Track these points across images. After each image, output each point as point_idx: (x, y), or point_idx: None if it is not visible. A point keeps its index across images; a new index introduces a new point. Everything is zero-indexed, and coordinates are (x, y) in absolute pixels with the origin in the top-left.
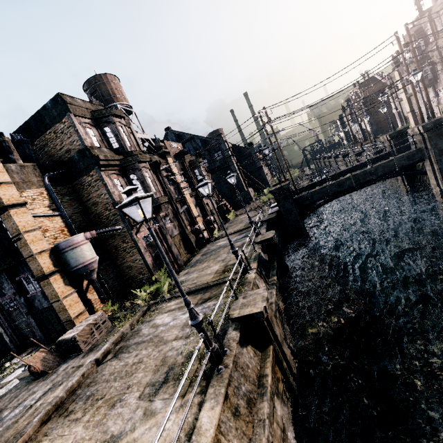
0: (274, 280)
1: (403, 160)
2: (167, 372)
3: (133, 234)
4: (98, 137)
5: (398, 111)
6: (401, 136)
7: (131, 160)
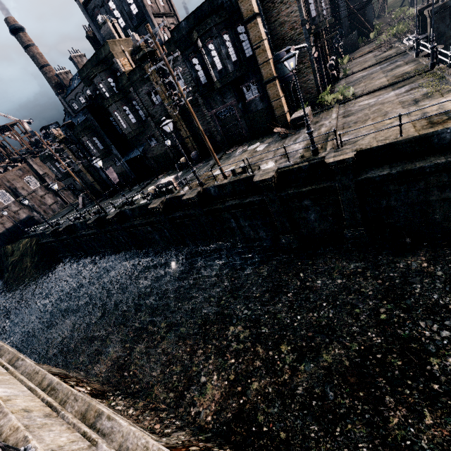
0: None
1: None
2: (413, 101)
3: (312, 54)
4: None
5: None
6: None
7: None
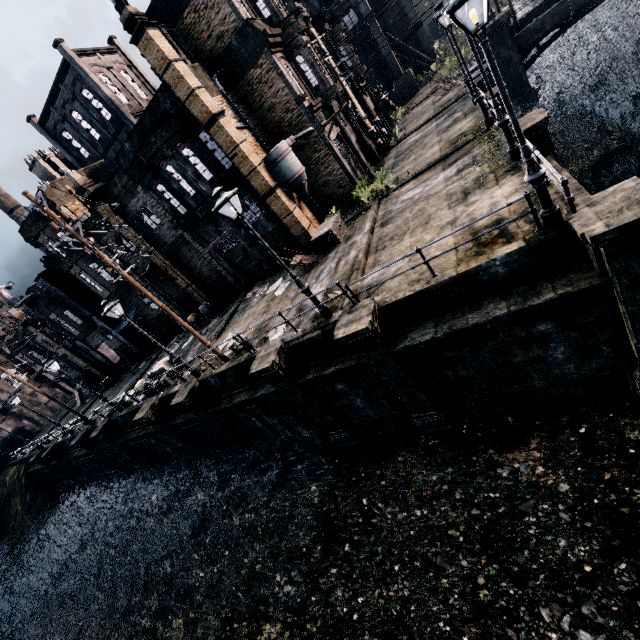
0: None
1: None
2: (462, 193)
3: (326, 137)
4: (245, 4)
5: None
6: None
7: (293, 31)
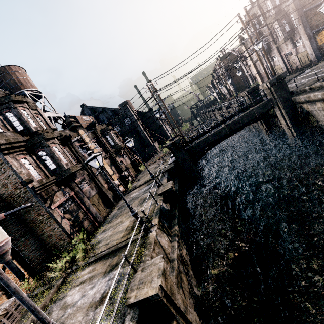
0: (175, 231)
1: (260, 109)
2: None
3: (46, 207)
4: None
5: (249, 74)
6: (255, 91)
7: (37, 139)
